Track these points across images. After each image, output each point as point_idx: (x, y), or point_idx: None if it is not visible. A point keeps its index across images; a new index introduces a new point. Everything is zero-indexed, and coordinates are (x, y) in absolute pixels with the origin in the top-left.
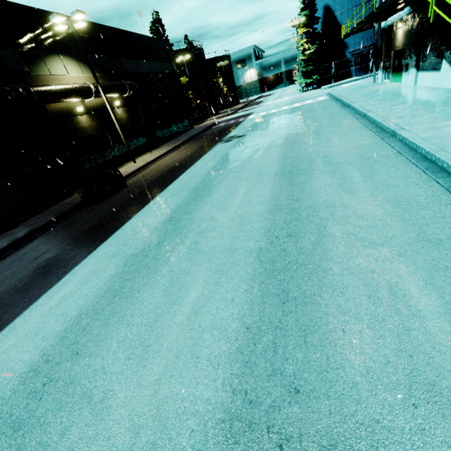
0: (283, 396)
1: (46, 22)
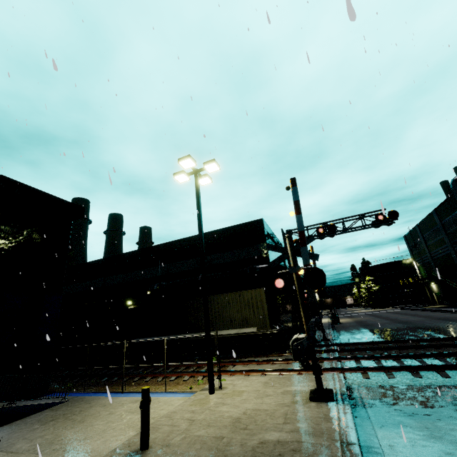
0: (454, 320)
1: None
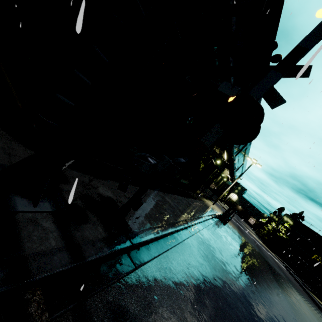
0: None
1: (246, 153)
